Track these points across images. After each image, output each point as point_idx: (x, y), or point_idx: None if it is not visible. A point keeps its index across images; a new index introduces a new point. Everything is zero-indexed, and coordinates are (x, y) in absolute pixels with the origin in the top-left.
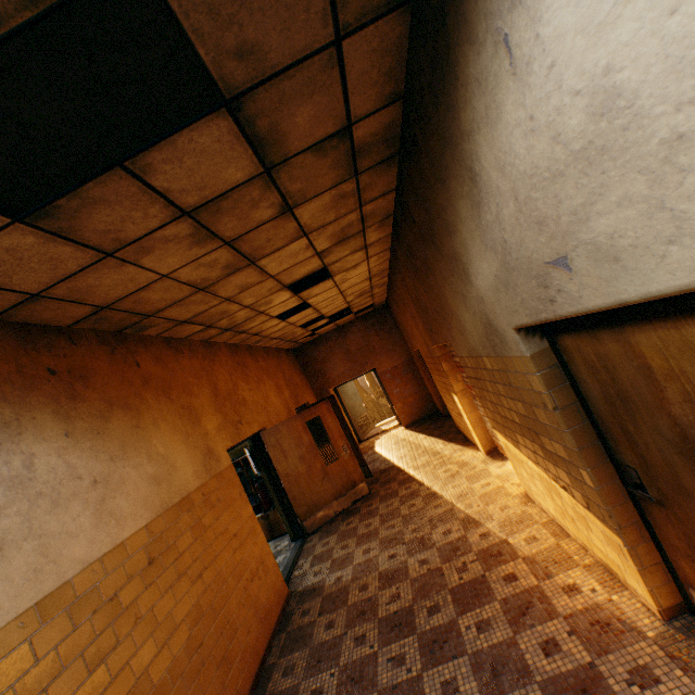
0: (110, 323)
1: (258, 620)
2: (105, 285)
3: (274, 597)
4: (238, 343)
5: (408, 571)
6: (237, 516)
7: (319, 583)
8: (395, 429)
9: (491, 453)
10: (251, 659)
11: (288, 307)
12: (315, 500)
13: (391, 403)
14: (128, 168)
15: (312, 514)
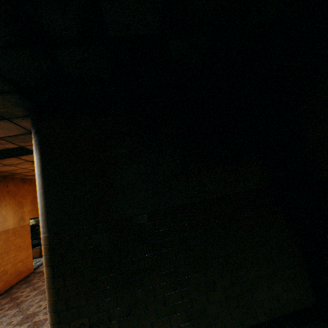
0: (3, 174)
1: (17, 274)
2: (5, 168)
3: (26, 270)
4: None
5: None
6: (24, 240)
7: None
8: None
9: None
10: (8, 283)
11: None
12: None
13: None
14: (16, 157)
15: None
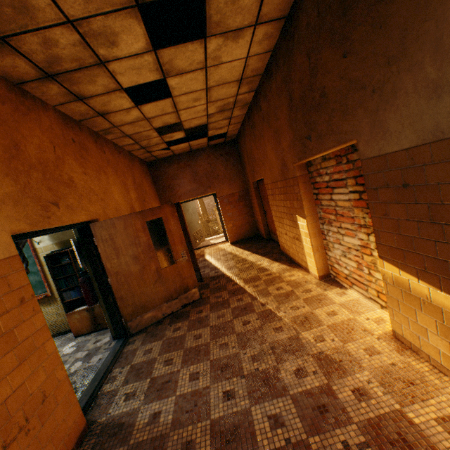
0: None
1: None
2: None
3: None
4: (79, 121)
5: (255, 435)
6: (1, 338)
7: (129, 417)
8: (223, 244)
9: (324, 278)
10: None
11: (142, 78)
12: (144, 301)
13: (223, 223)
14: None
15: (138, 315)
